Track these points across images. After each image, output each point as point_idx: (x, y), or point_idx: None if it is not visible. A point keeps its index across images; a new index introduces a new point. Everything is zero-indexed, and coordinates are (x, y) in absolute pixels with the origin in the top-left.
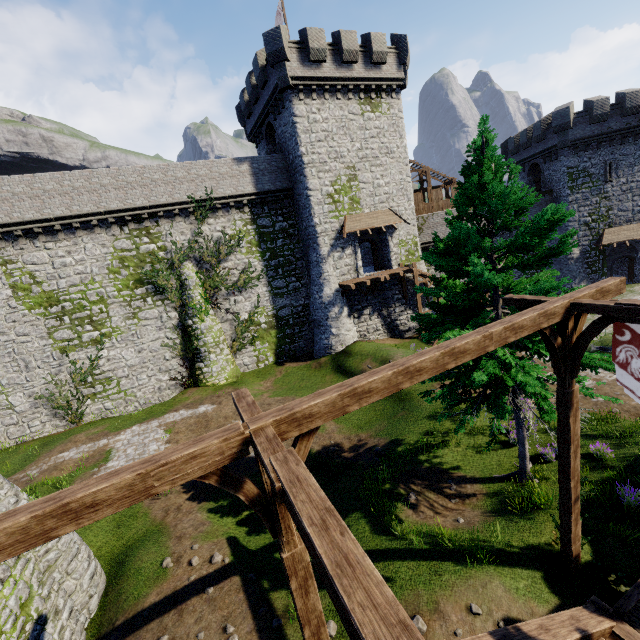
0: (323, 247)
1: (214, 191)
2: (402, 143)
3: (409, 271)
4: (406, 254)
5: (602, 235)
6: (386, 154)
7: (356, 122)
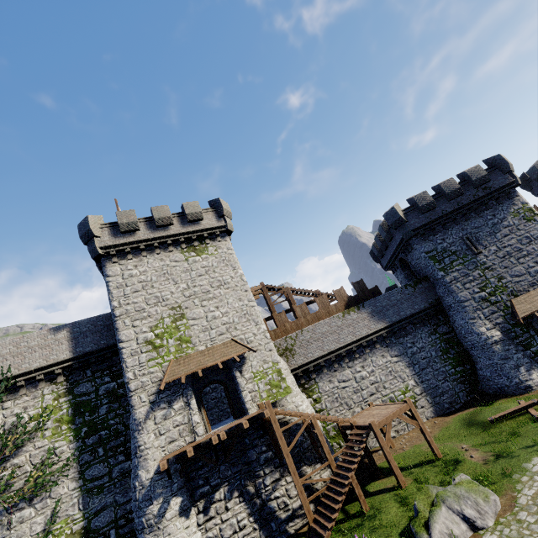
0: (139, 408)
1: (17, 368)
2: (237, 273)
3: (263, 415)
4: (267, 388)
5: (512, 307)
6: (219, 286)
7: (180, 267)
